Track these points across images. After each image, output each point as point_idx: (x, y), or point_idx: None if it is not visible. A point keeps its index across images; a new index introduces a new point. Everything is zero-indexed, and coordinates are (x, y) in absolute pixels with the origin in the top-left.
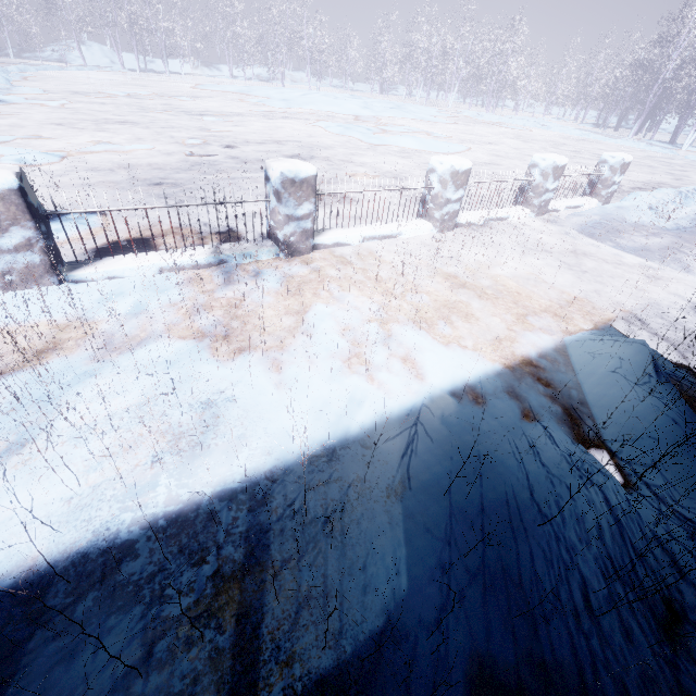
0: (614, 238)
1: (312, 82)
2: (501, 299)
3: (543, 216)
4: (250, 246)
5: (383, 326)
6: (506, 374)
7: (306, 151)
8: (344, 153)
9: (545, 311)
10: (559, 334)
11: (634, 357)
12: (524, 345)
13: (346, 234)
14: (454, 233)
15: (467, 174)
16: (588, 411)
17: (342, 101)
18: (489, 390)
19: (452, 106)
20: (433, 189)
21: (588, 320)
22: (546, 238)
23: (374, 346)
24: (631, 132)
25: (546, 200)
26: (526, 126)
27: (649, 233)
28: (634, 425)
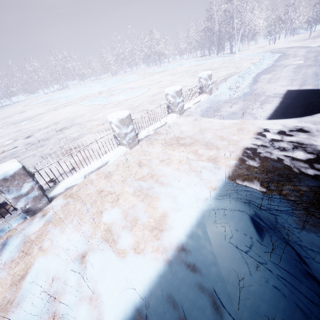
0: (218, 113)
1: (82, 82)
2: (163, 189)
3: (184, 114)
4: (2, 222)
5: (82, 261)
6: (165, 275)
7: (70, 122)
8: (90, 115)
9: (189, 187)
10: (198, 205)
11: (239, 225)
12: (177, 229)
13: (71, 180)
14: (139, 145)
15: (129, 117)
16: (226, 290)
17: (92, 87)
18: (152, 308)
19: (143, 70)
20: (116, 131)
21: (214, 182)
22: (186, 127)
23: (69, 294)
24: (215, 54)
25: (181, 107)
26: (174, 67)
27: (232, 103)
28: (258, 309)
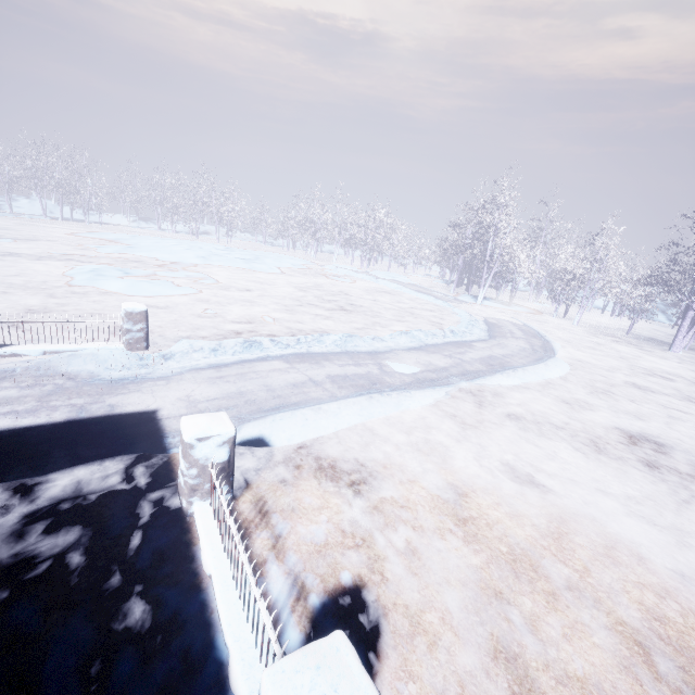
0: None
1: (243, 237)
2: None
3: None
4: None
5: None
6: None
7: None
8: None
9: None
10: None
11: None
12: None
13: None
14: None
15: None
16: None
17: (187, 251)
18: None
19: (345, 261)
20: None
21: None
22: None
23: None
24: (452, 288)
25: None
26: (364, 279)
27: (32, 384)
28: None
